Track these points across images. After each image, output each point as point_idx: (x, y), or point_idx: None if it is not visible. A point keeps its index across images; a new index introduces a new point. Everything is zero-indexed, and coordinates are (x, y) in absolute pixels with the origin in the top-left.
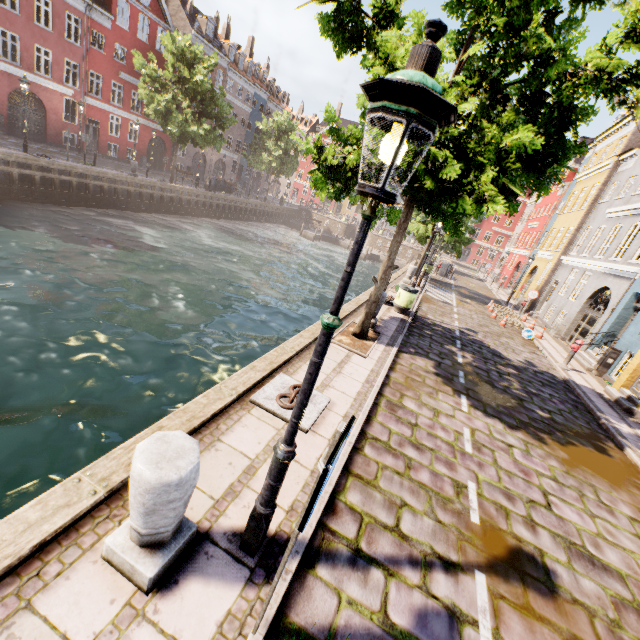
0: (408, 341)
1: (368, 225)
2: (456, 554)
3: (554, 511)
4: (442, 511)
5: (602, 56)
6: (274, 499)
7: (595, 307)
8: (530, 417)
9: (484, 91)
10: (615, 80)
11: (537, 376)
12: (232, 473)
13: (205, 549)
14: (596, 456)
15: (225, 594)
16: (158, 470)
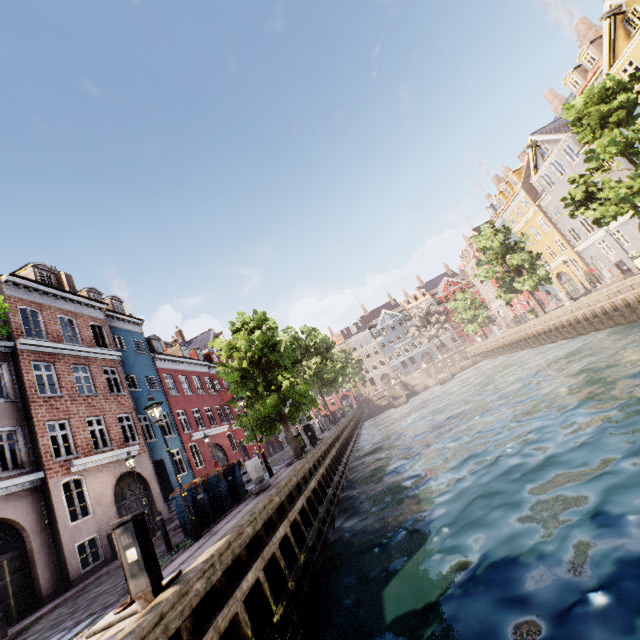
0: None
1: None
2: None
3: None
4: None
5: None
6: None
7: None
8: None
9: None
10: None
11: None
12: None
13: None
14: None
15: None
16: None
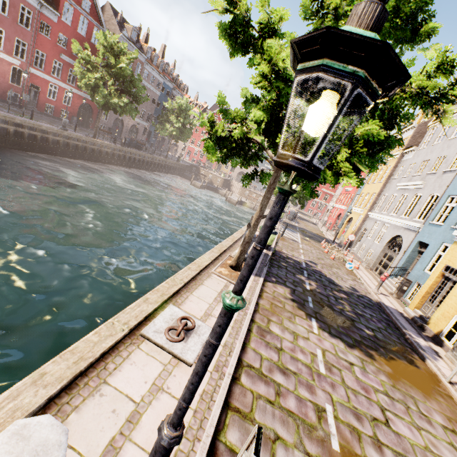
0: (270, 271)
1: (285, 200)
2: None
3: (392, 427)
4: (309, 441)
5: (424, 78)
6: None
7: (392, 248)
8: (361, 335)
9: None
10: (429, 97)
11: (360, 299)
12: (114, 423)
13: None
14: (409, 368)
15: None
16: None
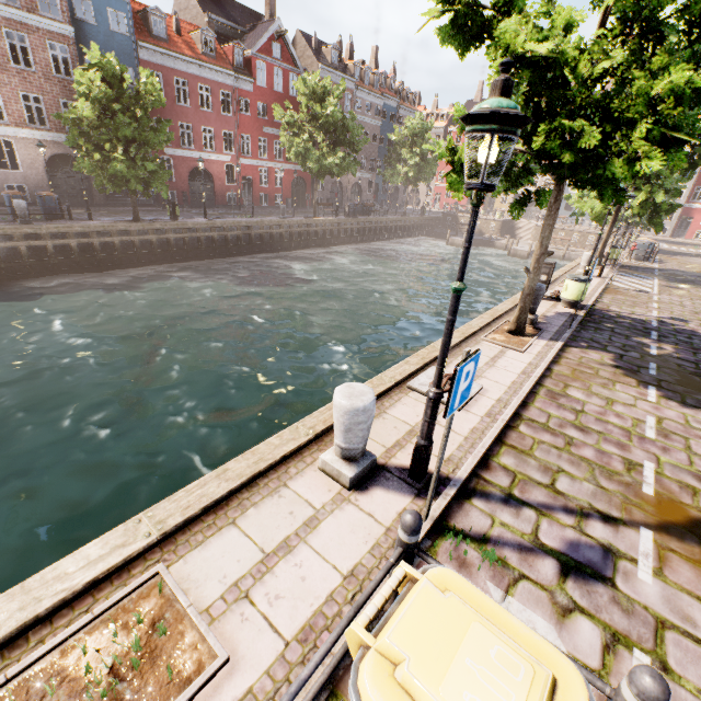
0: (579, 336)
1: (476, 210)
2: (618, 512)
3: None
4: (606, 480)
5: None
6: (430, 434)
7: None
8: None
9: (635, 34)
10: None
11: None
12: (397, 433)
13: (383, 474)
14: None
15: (401, 499)
16: (350, 400)
